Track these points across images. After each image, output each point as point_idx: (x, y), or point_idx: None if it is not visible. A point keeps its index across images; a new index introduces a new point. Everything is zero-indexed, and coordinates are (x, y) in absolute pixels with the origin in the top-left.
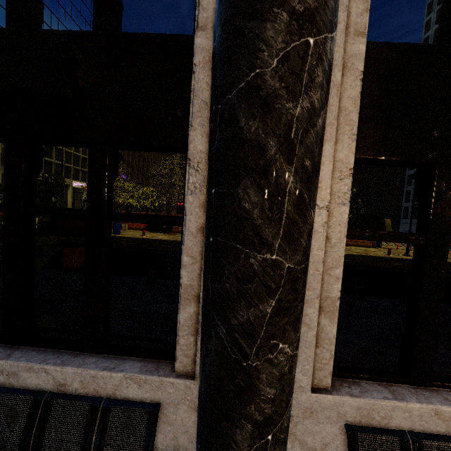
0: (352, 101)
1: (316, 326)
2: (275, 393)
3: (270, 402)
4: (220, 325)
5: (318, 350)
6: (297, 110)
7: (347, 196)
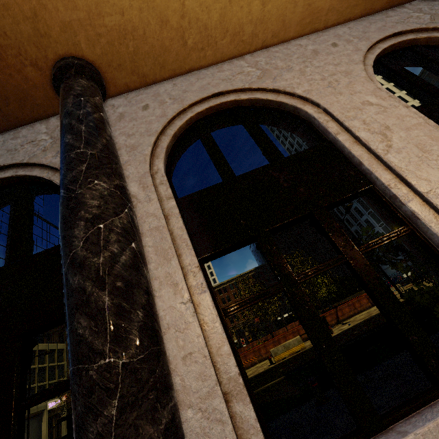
0: (180, 229)
1: (228, 417)
2: None
3: None
4: None
5: None
6: (101, 260)
7: (204, 284)
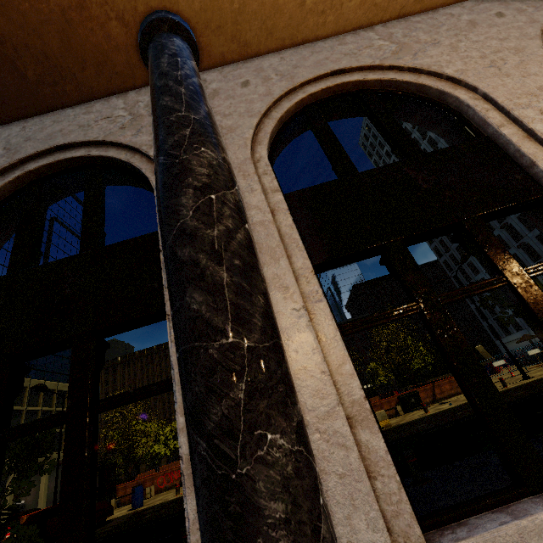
0: (289, 227)
1: (353, 443)
2: (285, 510)
3: (282, 525)
4: (200, 440)
5: (378, 483)
6: (215, 233)
7: (320, 293)
